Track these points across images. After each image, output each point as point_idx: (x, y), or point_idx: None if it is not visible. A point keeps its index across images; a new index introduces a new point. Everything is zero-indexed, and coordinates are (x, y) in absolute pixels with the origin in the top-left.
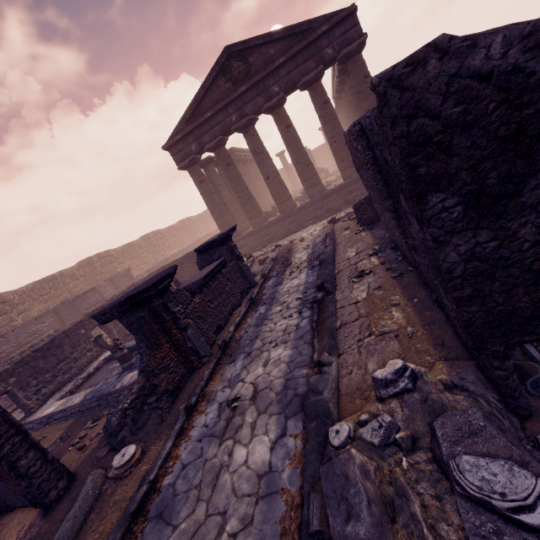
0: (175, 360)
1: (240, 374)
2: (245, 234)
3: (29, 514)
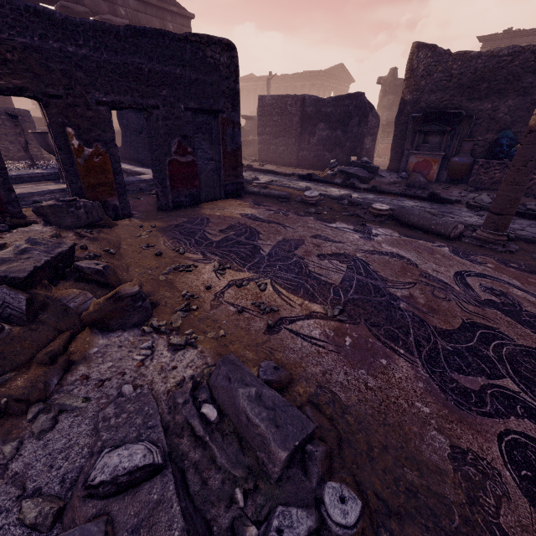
0: None
1: None
2: (38, 128)
3: (225, 200)
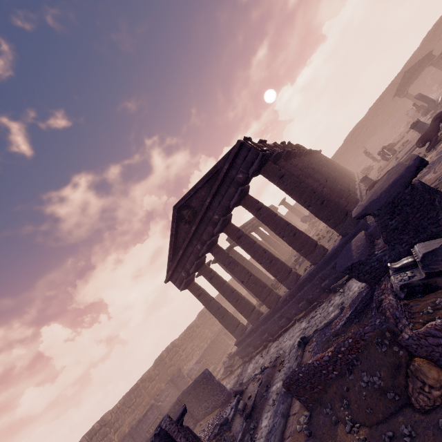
0: None
1: None
2: (246, 332)
3: None
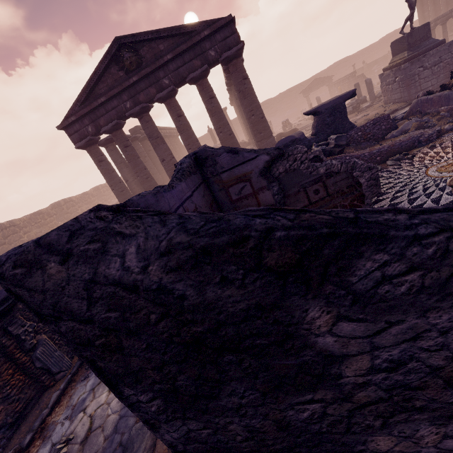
0: (20, 385)
1: (86, 399)
2: None
3: None
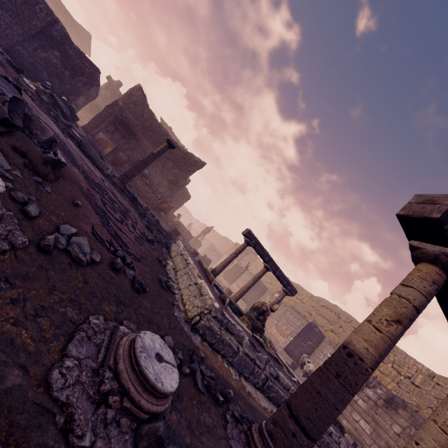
0: None
1: None
2: None
3: None
